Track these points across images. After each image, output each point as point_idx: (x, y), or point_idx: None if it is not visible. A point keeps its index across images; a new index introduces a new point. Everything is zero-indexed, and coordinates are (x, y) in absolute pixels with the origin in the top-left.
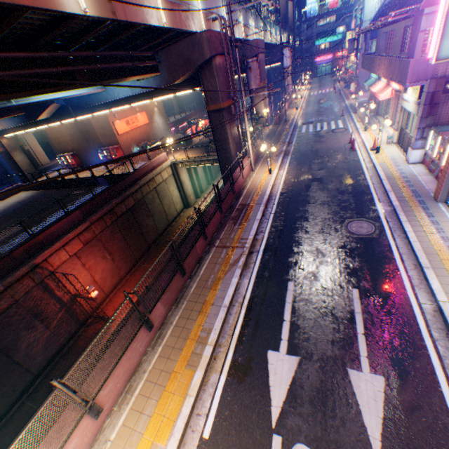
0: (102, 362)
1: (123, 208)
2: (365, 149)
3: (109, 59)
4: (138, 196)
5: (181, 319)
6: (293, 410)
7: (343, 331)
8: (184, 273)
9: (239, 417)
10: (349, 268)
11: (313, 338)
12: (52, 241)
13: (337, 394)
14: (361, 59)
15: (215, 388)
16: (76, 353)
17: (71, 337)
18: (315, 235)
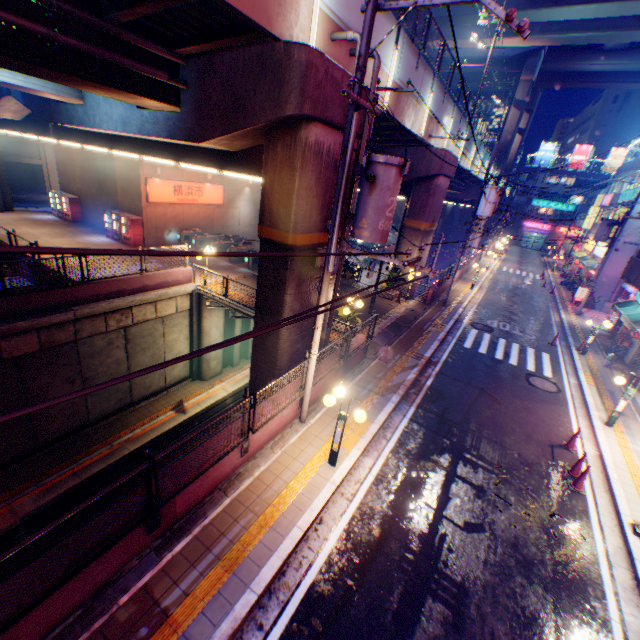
0: None
1: None
2: (611, 500)
3: None
4: (61, 334)
5: None
6: None
7: None
8: None
9: None
10: None
11: None
12: None
13: None
14: (628, 263)
15: None
16: None
17: None
18: None
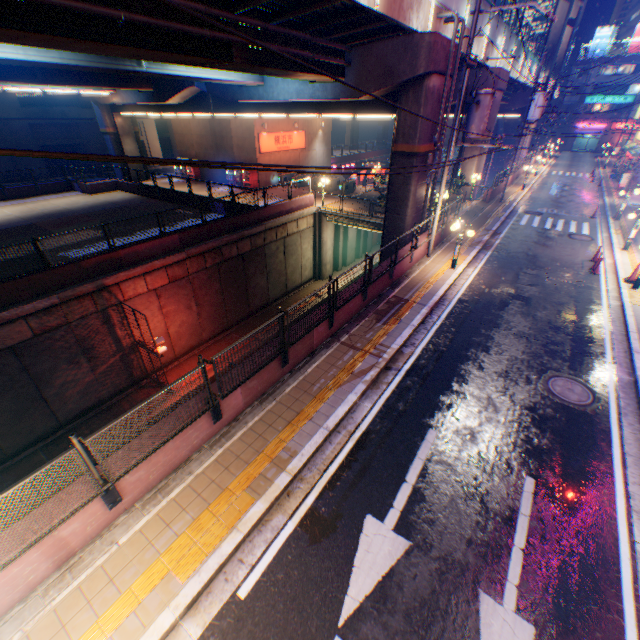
0: (141, 438)
1: (233, 250)
2: (614, 276)
3: (282, 39)
4: (258, 241)
5: (260, 423)
6: (377, 614)
7: (491, 533)
8: (286, 363)
9: (295, 590)
10: (530, 443)
11: (441, 524)
12: (133, 263)
13: (450, 621)
14: None
15: (275, 534)
16: (116, 416)
17: (116, 394)
18: (492, 376)
